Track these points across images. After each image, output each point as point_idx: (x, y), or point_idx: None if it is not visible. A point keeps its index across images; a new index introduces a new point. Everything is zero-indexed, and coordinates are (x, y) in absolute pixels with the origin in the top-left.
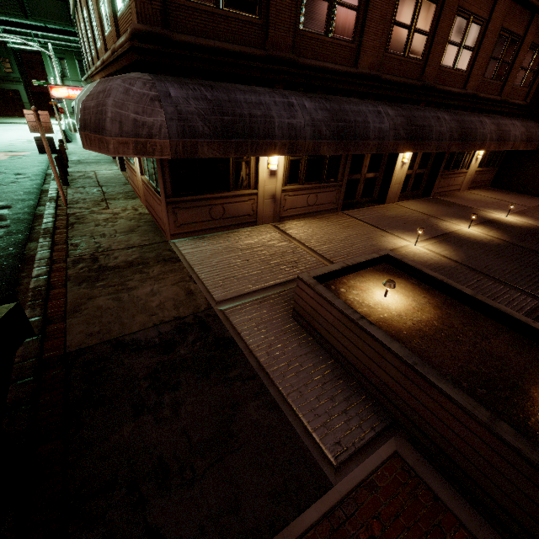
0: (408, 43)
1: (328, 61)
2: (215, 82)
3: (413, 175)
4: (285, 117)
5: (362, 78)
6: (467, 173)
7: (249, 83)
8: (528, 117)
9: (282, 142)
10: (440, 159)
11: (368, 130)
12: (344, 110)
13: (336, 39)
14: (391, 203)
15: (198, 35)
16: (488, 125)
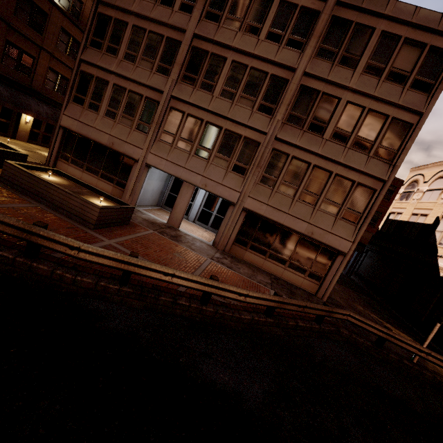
0: (17, 66)
1: None
2: None
3: (42, 134)
4: None
5: None
6: None
7: None
8: None
9: None
10: None
11: None
12: None
13: None
14: (21, 141)
15: None
16: None
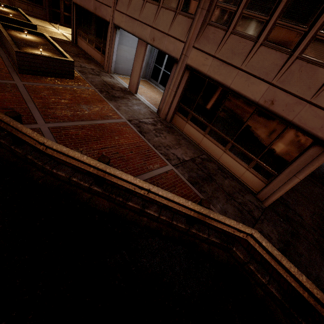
0: None
1: None
2: None
3: None
4: None
5: None
6: None
7: None
8: None
9: None
10: None
11: None
12: None
13: None
14: None
15: None
16: None
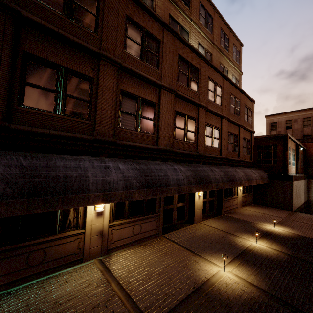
0: (185, 135)
1: (139, 142)
2: (43, 154)
3: (208, 201)
4: (99, 176)
5: (162, 151)
6: (238, 197)
7: (79, 154)
8: (256, 167)
9: (96, 194)
10: (220, 191)
11: (169, 180)
12: (150, 169)
13: (143, 132)
14: (198, 222)
15: (35, 126)
16: (239, 172)
